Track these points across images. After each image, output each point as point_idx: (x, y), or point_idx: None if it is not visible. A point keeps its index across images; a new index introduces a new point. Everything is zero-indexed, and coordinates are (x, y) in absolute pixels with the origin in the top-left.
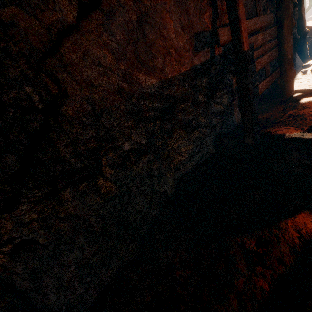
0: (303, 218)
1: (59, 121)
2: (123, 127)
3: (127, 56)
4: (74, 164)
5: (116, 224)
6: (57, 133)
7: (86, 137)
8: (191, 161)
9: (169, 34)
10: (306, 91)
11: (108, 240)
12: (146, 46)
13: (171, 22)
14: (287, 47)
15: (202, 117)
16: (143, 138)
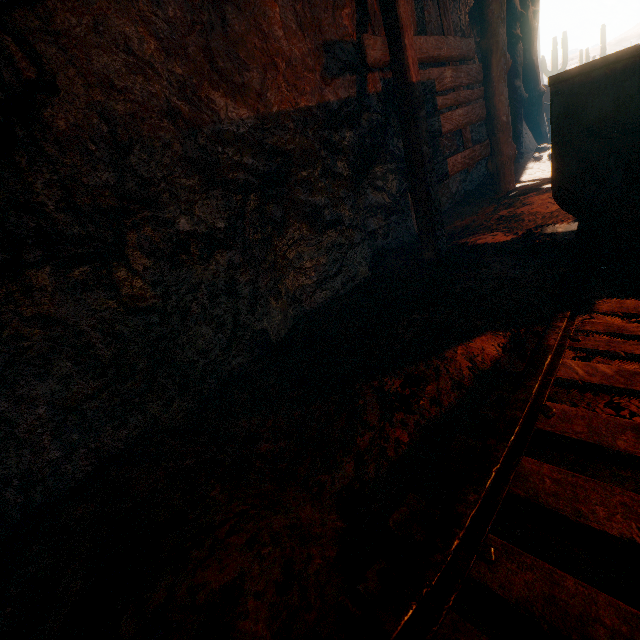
0: (483, 342)
1: (36, 135)
2: (176, 186)
3: (189, 52)
4: (64, 225)
5: (148, 357)
6: (31, 157)
7: (94, 182)
8: (324, 289)
9: (273, 29)
10: (533, 184)
11: (128, 379)
12: (227, 43)
13: (277, 8)
14: (500, 101)
15: (344, 205)
16: (219, 217)
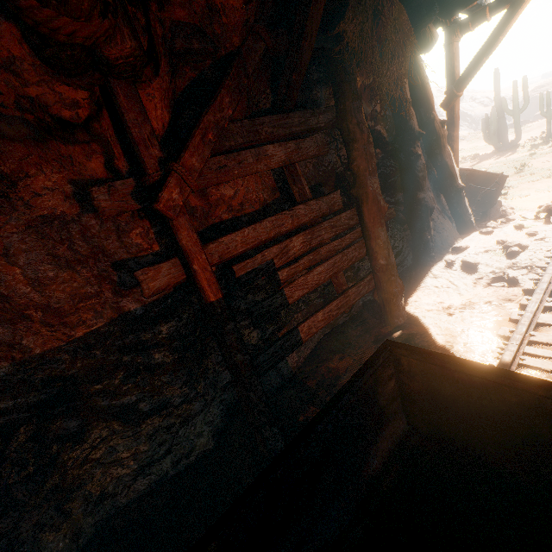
0: None
1: None
2: None
3: None
4: None
5: None
6: None
7: None
8: (149, 474)
9: (15, 288)
10: (422, 324)
11: None
12: None
13: (17, 270)
14: (377, 244)
15: (172, 386)
16: None
